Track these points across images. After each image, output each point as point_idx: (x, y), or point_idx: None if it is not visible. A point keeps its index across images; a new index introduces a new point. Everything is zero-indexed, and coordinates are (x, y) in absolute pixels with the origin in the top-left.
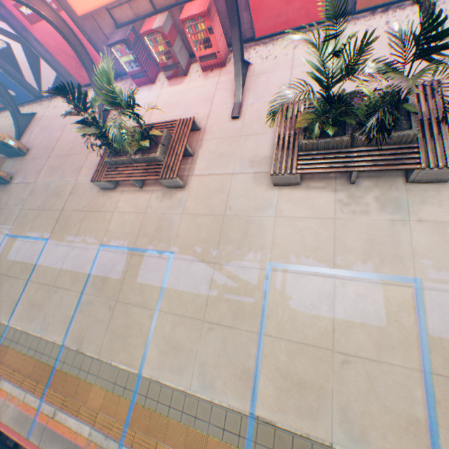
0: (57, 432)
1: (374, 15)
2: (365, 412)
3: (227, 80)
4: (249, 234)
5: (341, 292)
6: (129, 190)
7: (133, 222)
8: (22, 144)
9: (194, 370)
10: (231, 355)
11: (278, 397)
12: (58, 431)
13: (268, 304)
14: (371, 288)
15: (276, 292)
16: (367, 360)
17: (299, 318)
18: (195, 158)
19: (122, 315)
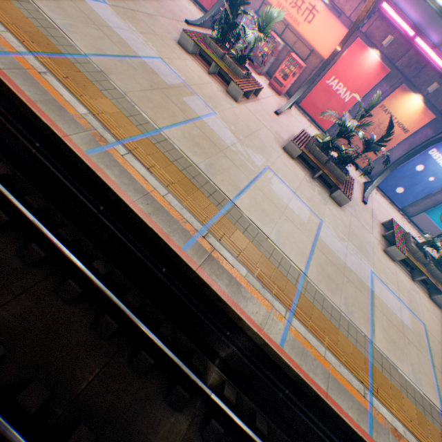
0: (40, 84)
1: None
2: (287, 239)
3: (278, 101)
4: (263, 150)
5: (294, 201)
6: (199, 65)
7: (194, 78)
8: None
9: (204, 162)
10: (232, 175)
11: (250, 207)
12: (41, 84)
13: (261, 177)
14: (305, 210)
15: (267, 177)
16: (295, 226)
17: (273, 193)
18: (248, 102)
19: (160, 98)
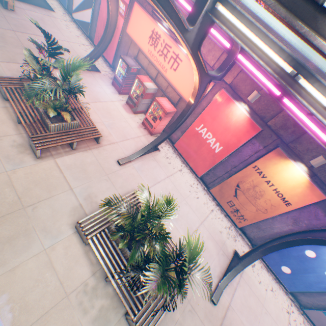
0: None
1: (213, 200)
2: None
3: (144, 142)
4: (13, 242)
5: None
6: (11, 112)
7: None
8: (14, 4)
9: None
10: None
11: None
12: None
13: None
14: None
15: None
16: None
17: None
18: (72, 152)
19: None
